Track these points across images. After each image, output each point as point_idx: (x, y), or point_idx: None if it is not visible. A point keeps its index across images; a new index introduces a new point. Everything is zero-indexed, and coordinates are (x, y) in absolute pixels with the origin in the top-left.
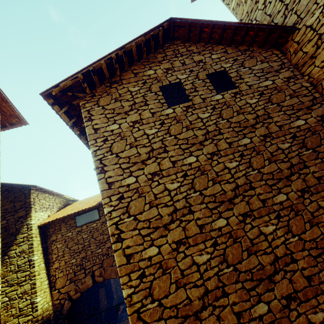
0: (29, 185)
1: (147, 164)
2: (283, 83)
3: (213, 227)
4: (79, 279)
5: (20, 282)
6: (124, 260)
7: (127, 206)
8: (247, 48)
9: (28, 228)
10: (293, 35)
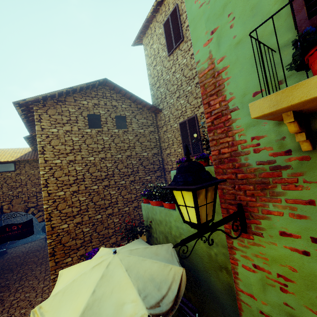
0: None
1: (69, 155)
2: (148, 133)
3: (92, 188)
4: None
5: None
6: (47, 195)
7: (54, 173)
8: (141, 108)
9: None
10: (160, 113)
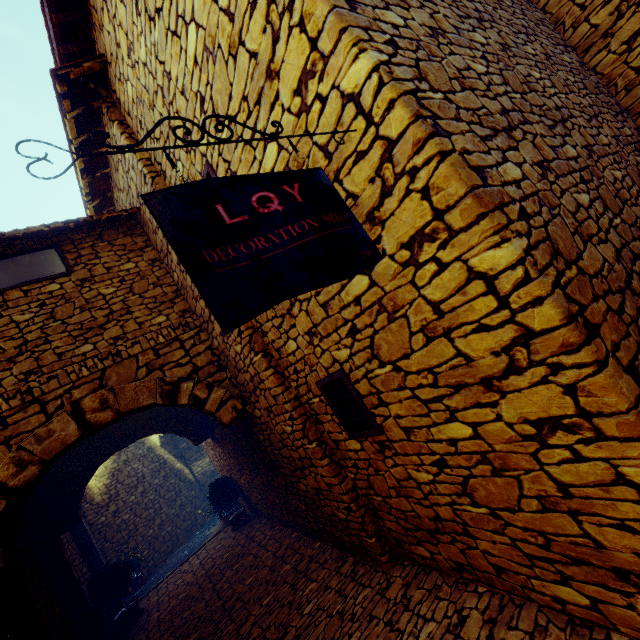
0: None
1: None
2: None
3: (472, 38)
4: (25, 431)
5: None
6: (343, 3)
7: None
8: None
9: None
10: None
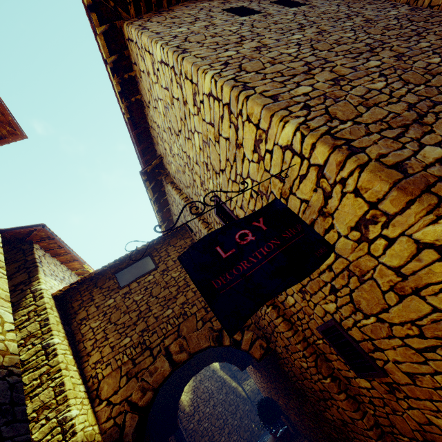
0: (32, 226)
1: (243, 43)
2: (354, 0)
3: (368, 66)
4: (144, 368)
5: (30, 391)
6: (268, 100)
7: (239, 67)
8: None
9: (35, 297)
10: None
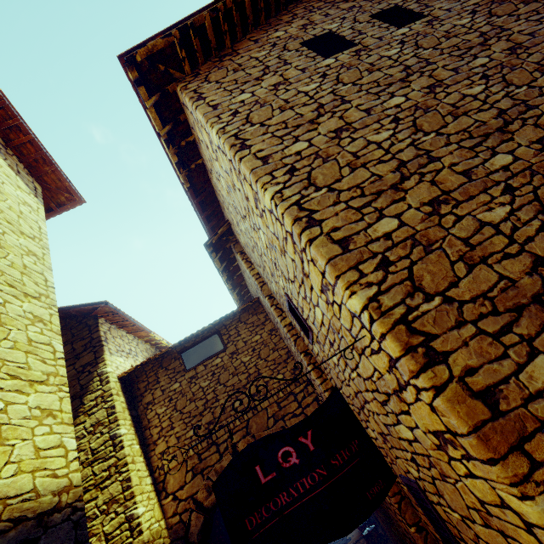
0: (95, 303)
1: (320, 122)
2: None
3: (490, 168)
4: (210, 465)
5: (100, 482)
6: (336, 249)
7: (308, 177)
8: None
9: (101, 381)
10: None
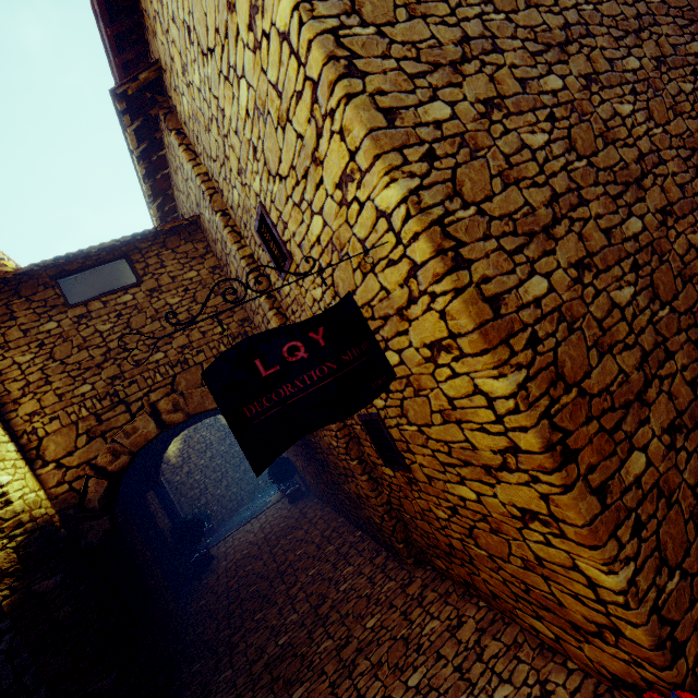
0: None
1: None
2: None
3: (543, 87)
4: (116, 427)
5: None
6: (380, 120)
7: None
8: None
9: None
10: None
